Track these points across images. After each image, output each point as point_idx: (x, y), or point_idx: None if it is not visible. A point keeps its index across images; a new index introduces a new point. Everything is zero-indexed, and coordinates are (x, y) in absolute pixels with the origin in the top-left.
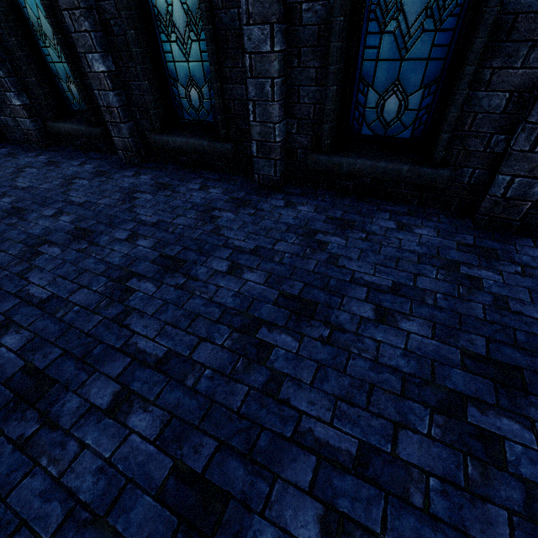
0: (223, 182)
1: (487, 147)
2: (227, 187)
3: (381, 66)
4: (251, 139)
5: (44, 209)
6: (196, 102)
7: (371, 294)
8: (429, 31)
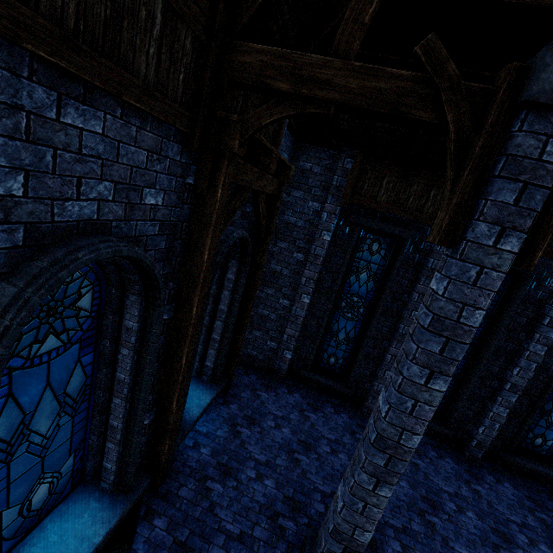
0: (444, 451)
1: None
2: (451, 456)
3: (537, 427)
4: (475, 438)
5: None
6: None
7: None
8: None
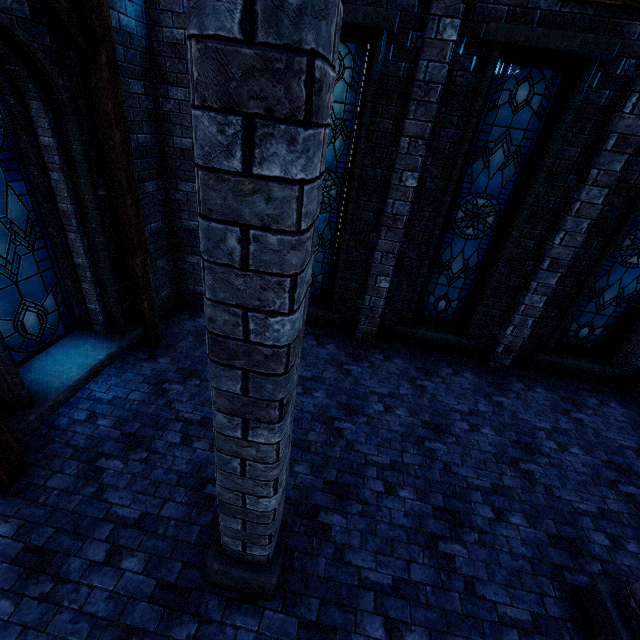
0: (463, 366)
1: (636, 360)
2: (471, 370)
3: (584, 314)
4: (501, 343)
5: (370, 404)
6: (441, 308)
7: (636, 454)
8: (613, 306)
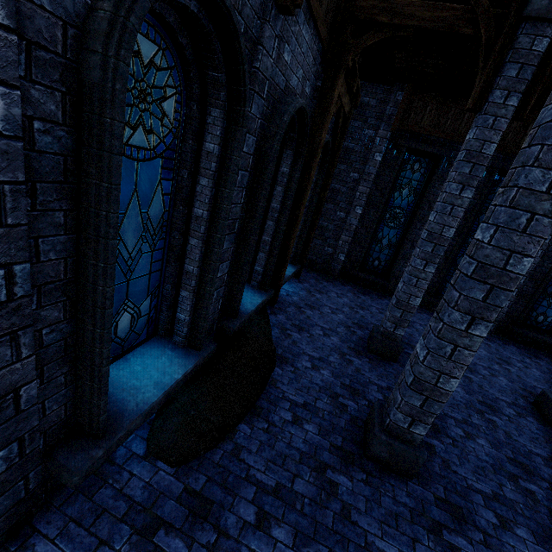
0: None
1: None
2: None
3: (540, 307)
4: None
5: (415, 325)
6: None
7: None
8: None
